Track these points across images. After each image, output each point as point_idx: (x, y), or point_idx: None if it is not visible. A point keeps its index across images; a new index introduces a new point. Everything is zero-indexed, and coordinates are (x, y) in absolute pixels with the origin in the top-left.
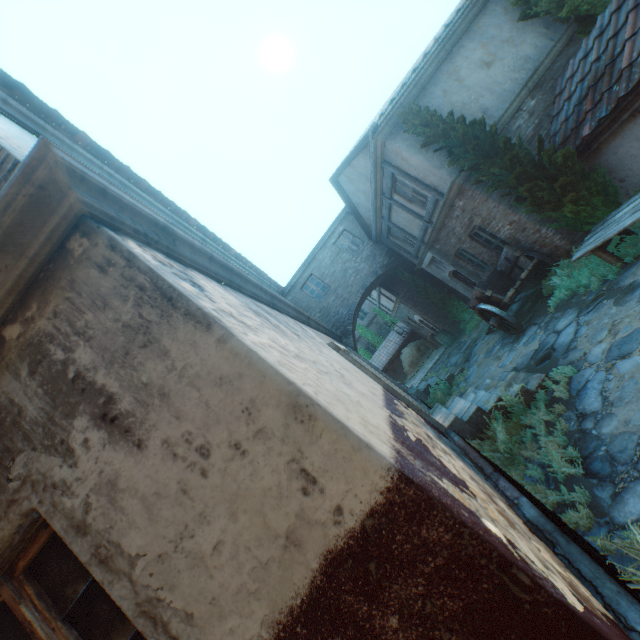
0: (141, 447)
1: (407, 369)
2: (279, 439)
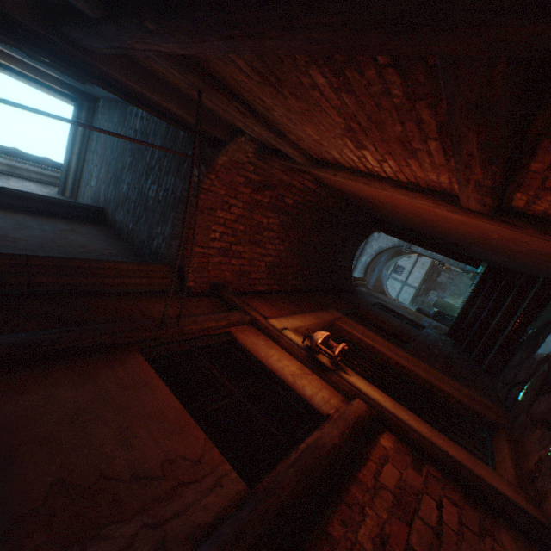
0: None
1: (452, 302)
2: None
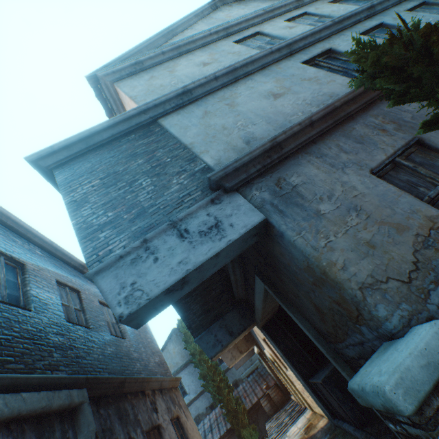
0: (188, 420)
1: None
2: (199, 434)
